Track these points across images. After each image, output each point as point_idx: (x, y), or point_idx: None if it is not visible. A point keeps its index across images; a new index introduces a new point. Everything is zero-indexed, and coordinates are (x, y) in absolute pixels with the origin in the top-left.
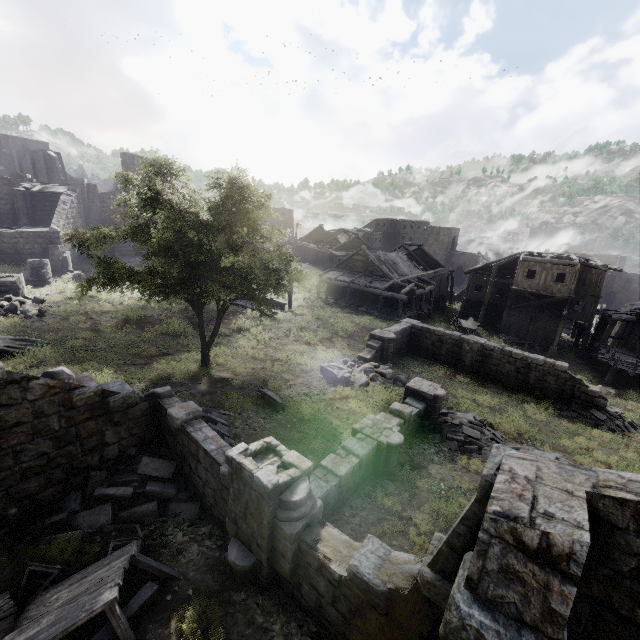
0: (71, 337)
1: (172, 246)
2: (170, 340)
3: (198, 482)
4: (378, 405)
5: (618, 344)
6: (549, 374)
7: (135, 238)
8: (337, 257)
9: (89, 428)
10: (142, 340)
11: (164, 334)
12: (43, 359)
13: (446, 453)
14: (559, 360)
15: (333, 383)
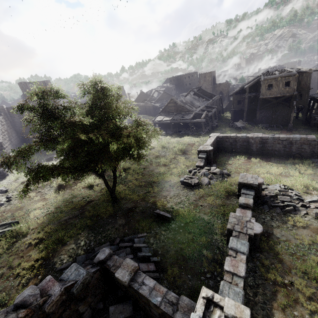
0: (31, 209)
1: (72, 148)
2: (89, 190)
3: (153, 316)
4: (222, 195)
5: None
6: (304, 144)
7: (46, 130)
8: (157, 106)
9: (66, 316)
10: (73, 196)
11: (84, 187)
12: (19, 233)
13: (276, 217)
14: (294, 130)
15: (190, 188)
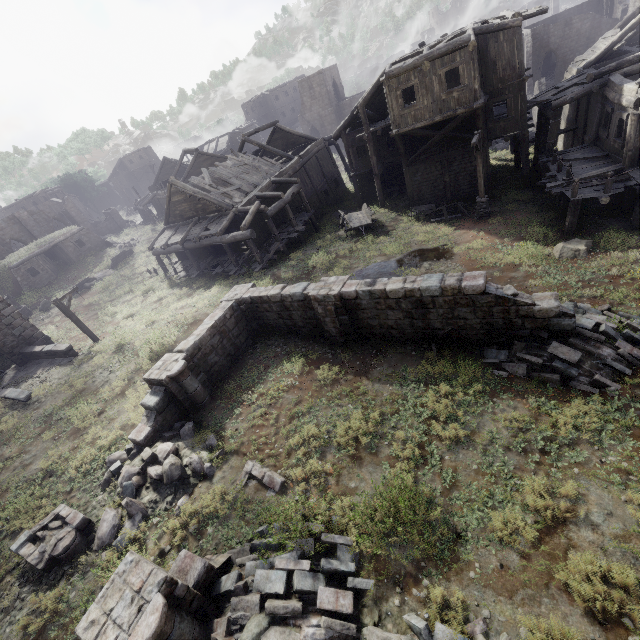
0: None
1: None
2: None
3: None
4: None
5: (573, 137)
6: (458, 305)
7: None
8: None
9: None
10: None
11: None
12: None
13: None
14: (496, 212)
15: (38, 581)
